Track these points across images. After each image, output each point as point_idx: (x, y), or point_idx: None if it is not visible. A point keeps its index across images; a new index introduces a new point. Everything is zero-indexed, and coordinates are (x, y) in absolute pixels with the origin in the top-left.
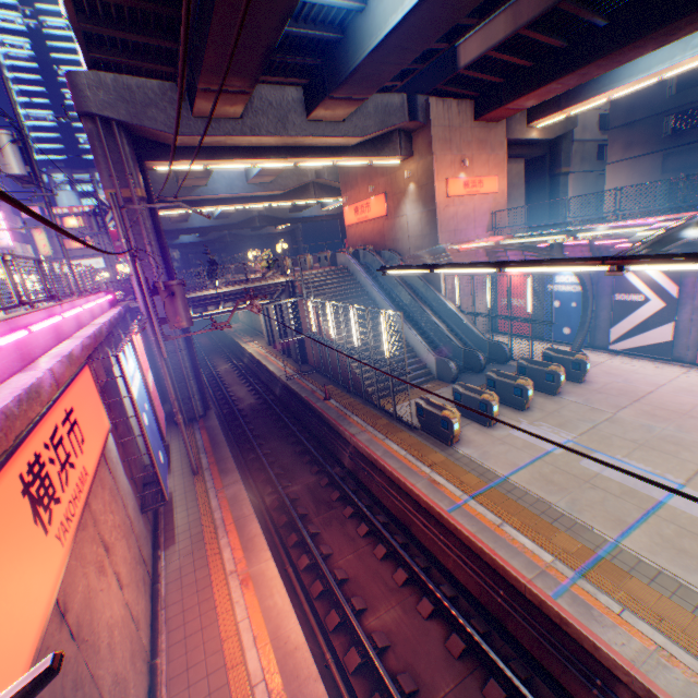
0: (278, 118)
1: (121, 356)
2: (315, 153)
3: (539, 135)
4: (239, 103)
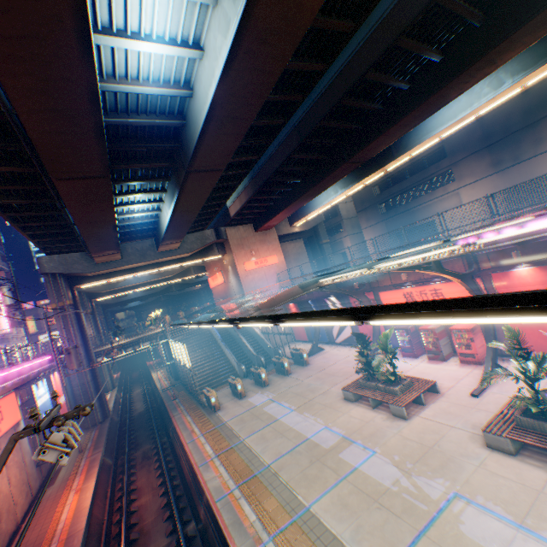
0: (142, 254)
1: (33, 385)
2: (168, 263)
3: (300, 229)
4: (117, 255)
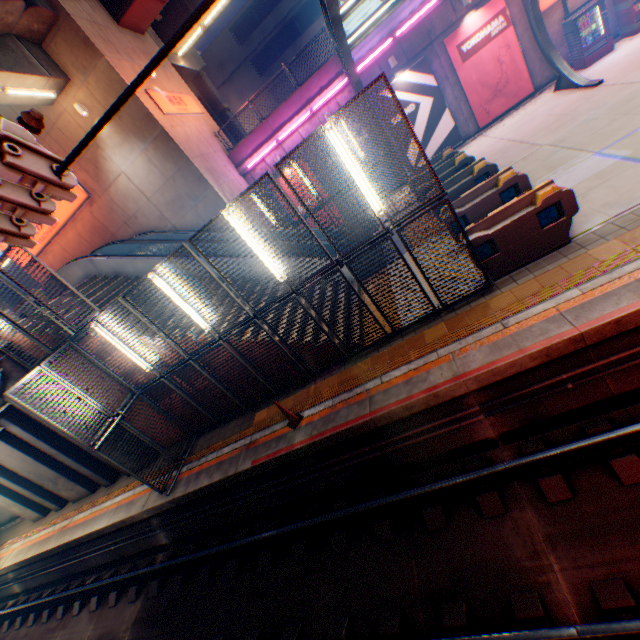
0: None
1: None
2: None
3: (187, 65)
4: None
